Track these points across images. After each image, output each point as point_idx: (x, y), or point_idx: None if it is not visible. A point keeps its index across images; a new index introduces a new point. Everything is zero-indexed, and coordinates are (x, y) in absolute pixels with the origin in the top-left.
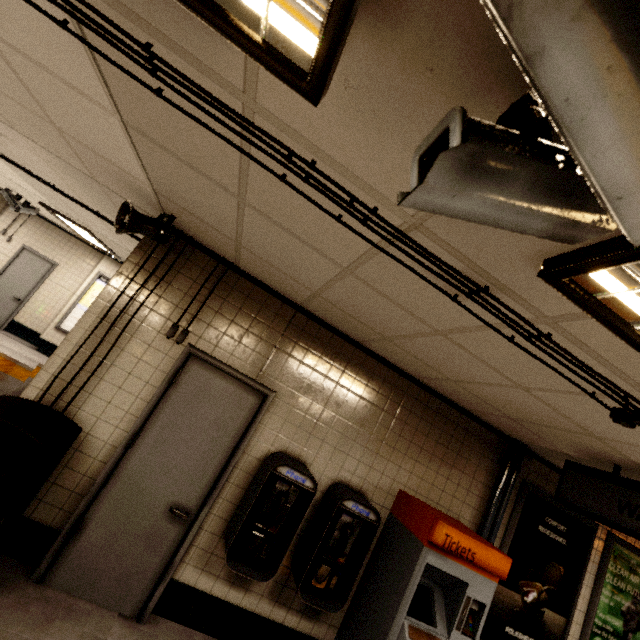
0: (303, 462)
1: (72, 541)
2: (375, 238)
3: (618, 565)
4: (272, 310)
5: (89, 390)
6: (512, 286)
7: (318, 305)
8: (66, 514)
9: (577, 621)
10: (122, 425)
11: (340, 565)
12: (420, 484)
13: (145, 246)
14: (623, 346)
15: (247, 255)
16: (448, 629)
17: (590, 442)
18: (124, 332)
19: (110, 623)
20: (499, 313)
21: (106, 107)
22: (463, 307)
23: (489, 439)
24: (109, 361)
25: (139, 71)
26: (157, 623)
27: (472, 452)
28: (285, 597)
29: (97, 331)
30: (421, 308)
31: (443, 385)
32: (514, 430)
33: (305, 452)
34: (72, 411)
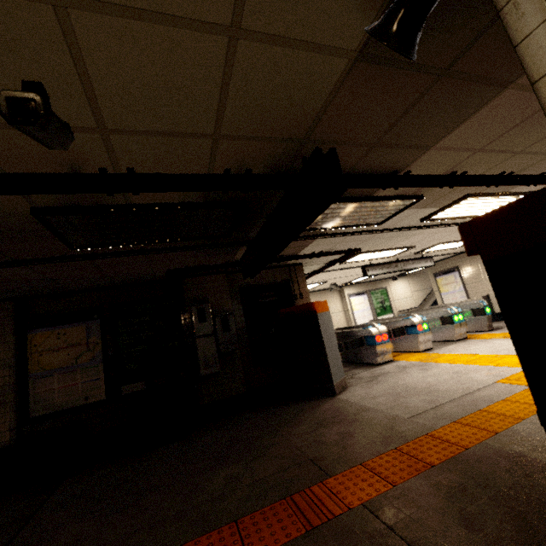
0: None
1: None
2: None
3: None
4: None
5: None
6: None
7: None
8: None
9: None
10: None
11: None
12: None
13: None
14: None
15: None
16: None
17: None
18: None
19: None
20: None
21: None
22: None
23: None
24: None
25: None
26: None
27: None
28: None
29: None
30: None
31: None
32: None
33: None
34: None
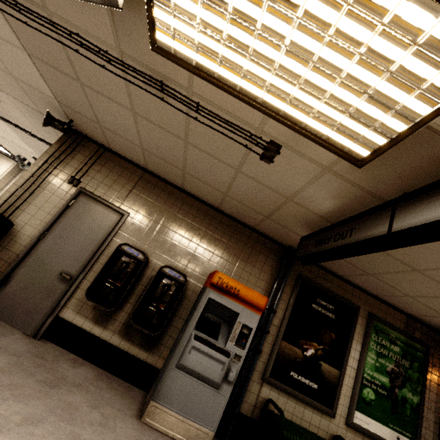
0: (145, 254)
1: (2, 288)
2: (121, 74)
3: (380, 337)
4: (130, 171)
5: (23, 209)
6: (165, 73)
7: (149, 160)
8: (1, 273)
9: (350, 375)
10: (38, 228)
11: (162, 309)
12: (224, 272)
13: (61, 140)
14: (214, 90)
15: (107, 133)
16: (226, 343)
17: (295, 209)
18: (45, 181)
19: (15, 333)
20: (174, 96)
21: (20, 47)
22: (166, 102)
23: (272, 247)
24: (35, 195)
25: (17, 16)
26: (47, 343)
27: (260, 254)
28: (130, 335)
29: (31, 180)
30: (167, 122)
31: (229, 205)
32: (279, 233)
33: (147, 248)
34: (12, 219)
